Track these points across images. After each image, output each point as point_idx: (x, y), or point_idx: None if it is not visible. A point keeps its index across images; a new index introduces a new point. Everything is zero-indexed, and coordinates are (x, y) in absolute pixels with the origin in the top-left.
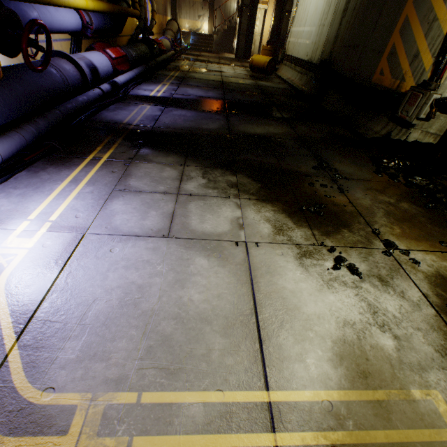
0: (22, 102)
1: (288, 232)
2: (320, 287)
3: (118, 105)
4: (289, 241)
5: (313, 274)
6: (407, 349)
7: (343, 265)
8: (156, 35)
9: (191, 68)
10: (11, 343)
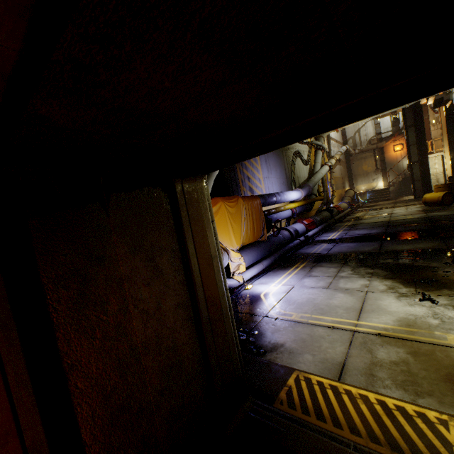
0: (269, 248)
1: (397, 289)
2: (404, 305)
3: (308, 246)
4: (395, 292)
5: (402, 301)
6: (446, 324)
7: (428, 300)
8: (336, 202)
9: (362, 216)
10: (275, 304)
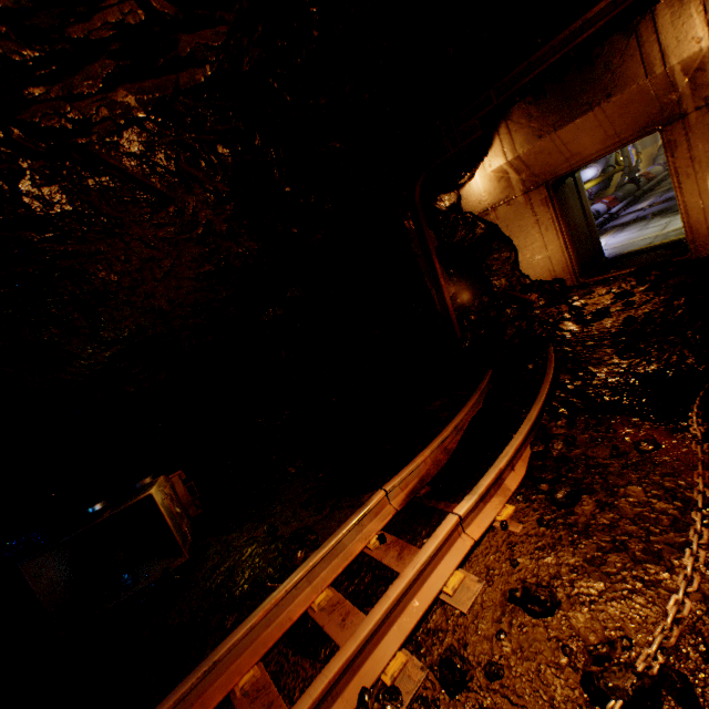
0: None
1: None
2: None
3: (613, 221)
4: None
5: None
6: None
7: None
8: (643, 168)
9: None
10: None
